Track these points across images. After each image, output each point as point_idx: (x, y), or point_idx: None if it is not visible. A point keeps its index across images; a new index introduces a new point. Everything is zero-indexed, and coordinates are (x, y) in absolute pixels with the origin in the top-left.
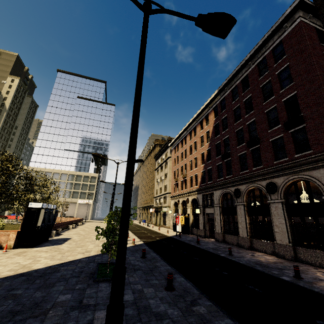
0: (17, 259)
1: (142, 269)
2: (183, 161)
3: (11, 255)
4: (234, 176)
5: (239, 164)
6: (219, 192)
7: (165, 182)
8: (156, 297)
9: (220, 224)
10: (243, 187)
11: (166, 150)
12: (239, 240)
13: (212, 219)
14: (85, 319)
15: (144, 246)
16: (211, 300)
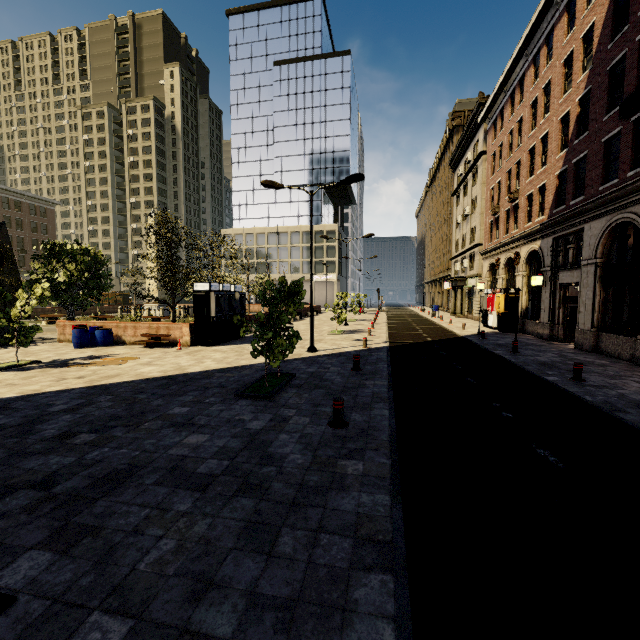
0: (183, 359)
1: (330, 388)
2: (512, 155)
3: (181, 354)
4: None
5: None
6: (601, 225)
7: (472, 221)
8: (297, 433)
9: (593, 308)
10: None
11: (474, 135)
12: (636, 348)
13: (574, 299)
14: (171, 440)
15: (380, 352)
16: (395, 458)
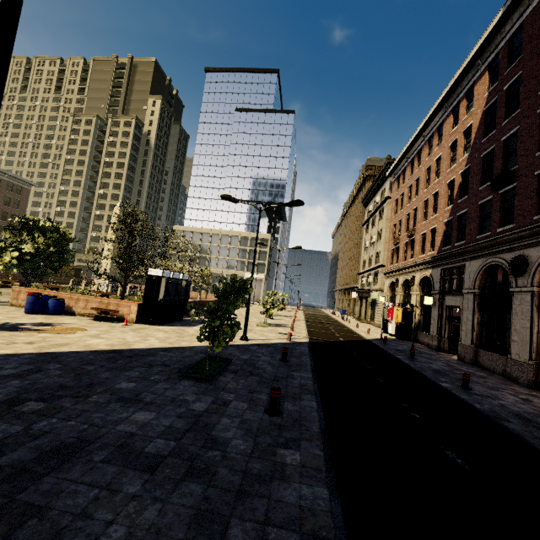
0: (128, 335)
1: (262, 376)
2: (411, 203)
3: (126, 330)
4: (516, 228)
5: (534, 197)
6: (478, 264)
7: (377, 246)
8: (237, 417)
9: (472, 328)
10: (538, 251)
11: (382, 184)
12: (507, 365)
13: (457, 319)
14: (119, 415)
15: (302, 346)
16: (328, 450)
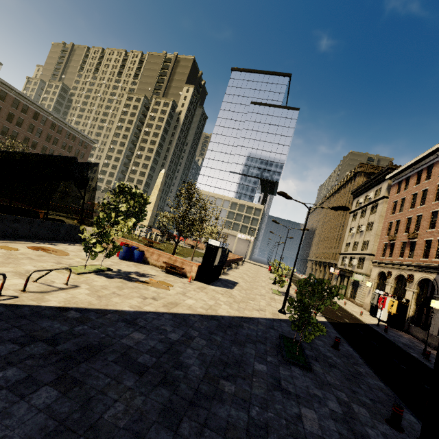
0: (202, 295)
1: (339, 368)
2: (415, 209)
3: (196, 288)
4: None
5: None
6: None
7: (366, 236)
8: (375, 429)
9: None
10: None
11: (378, 184)
12: None
13: None
14: (292, 409)
15: (329, 328)
16: None
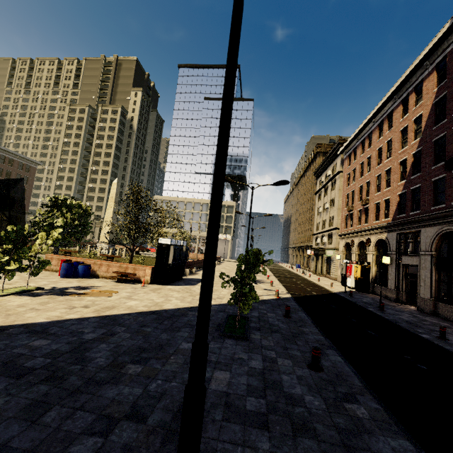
0: (152, 295)
1: (281, 332)
2: (363, 177)
3: (147, 291)
4: None
5: None
6: (434, 231)
7: (331, 212)
8: (292, 374)
9: (431, 284)
10: None
11: (333, 160)
12: None
13: (413, 276)
14: None
15: (290, 302)
16: (381, 403)
